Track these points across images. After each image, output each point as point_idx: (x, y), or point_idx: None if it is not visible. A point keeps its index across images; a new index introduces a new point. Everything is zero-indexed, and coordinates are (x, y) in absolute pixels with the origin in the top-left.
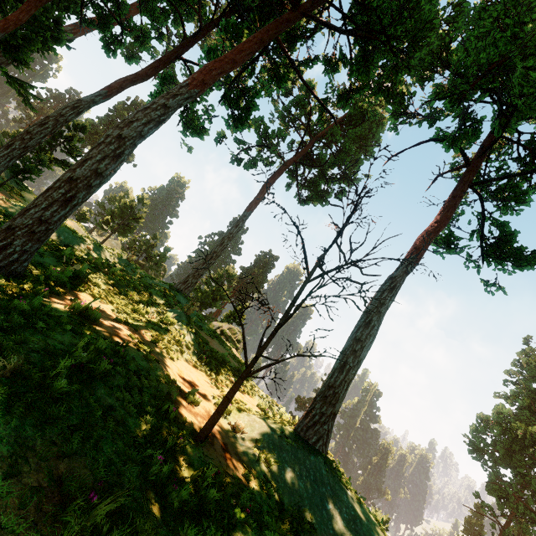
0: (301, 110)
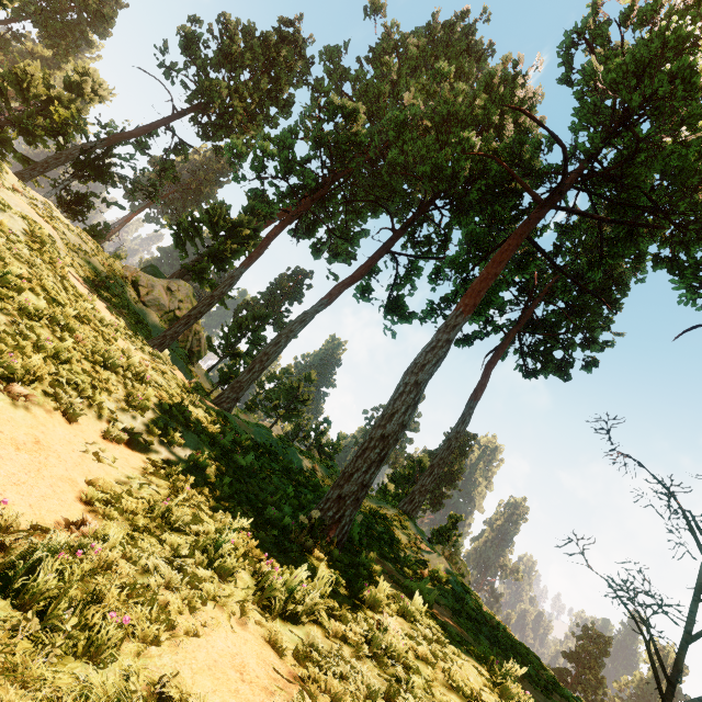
0: None
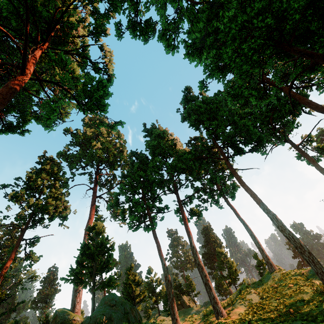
0: None
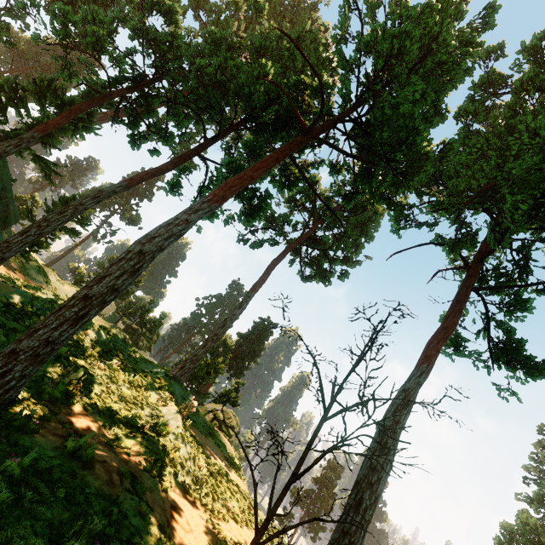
0: (306, 197)
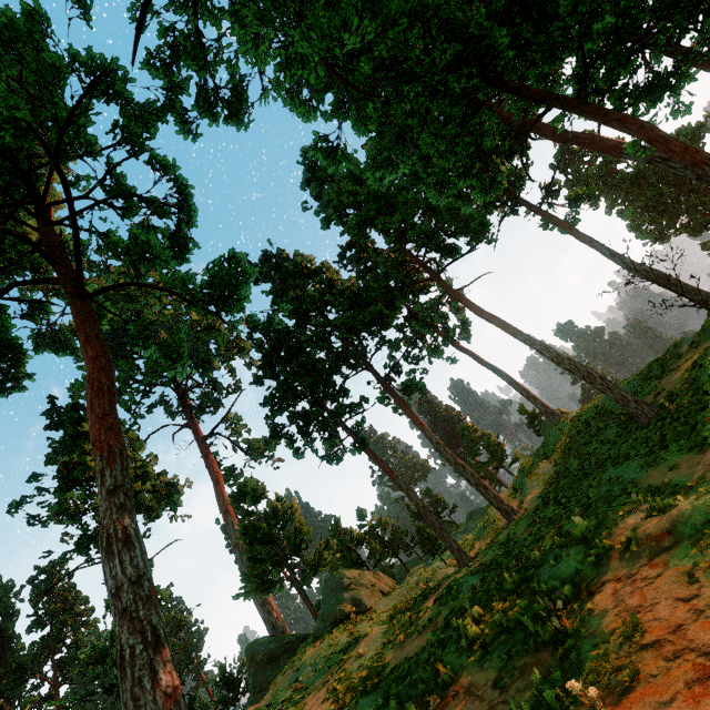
0: None
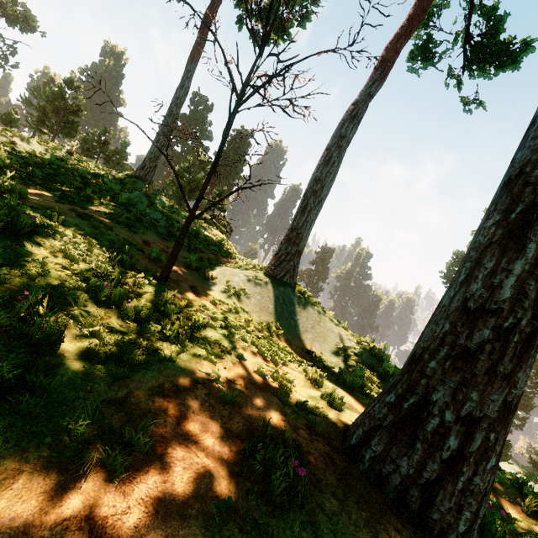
0: None
